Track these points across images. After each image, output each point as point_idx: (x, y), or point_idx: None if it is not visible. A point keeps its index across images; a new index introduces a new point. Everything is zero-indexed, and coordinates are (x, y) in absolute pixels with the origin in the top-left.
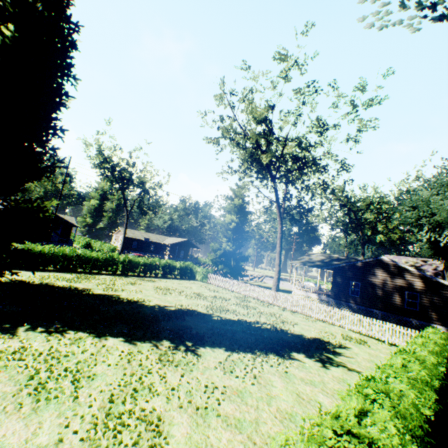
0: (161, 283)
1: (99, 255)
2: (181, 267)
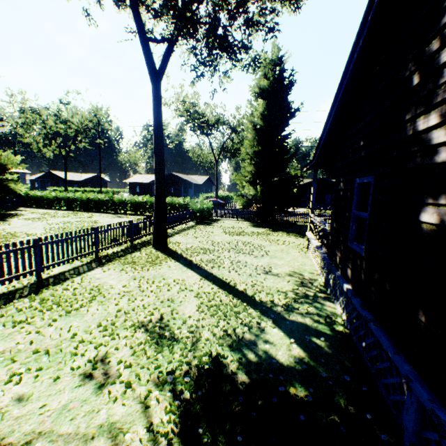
0: (116, 219)
1: (103, 197)
2: (181, 205)
